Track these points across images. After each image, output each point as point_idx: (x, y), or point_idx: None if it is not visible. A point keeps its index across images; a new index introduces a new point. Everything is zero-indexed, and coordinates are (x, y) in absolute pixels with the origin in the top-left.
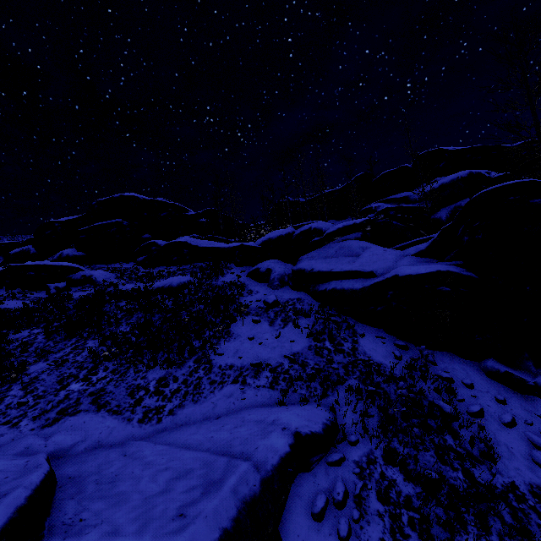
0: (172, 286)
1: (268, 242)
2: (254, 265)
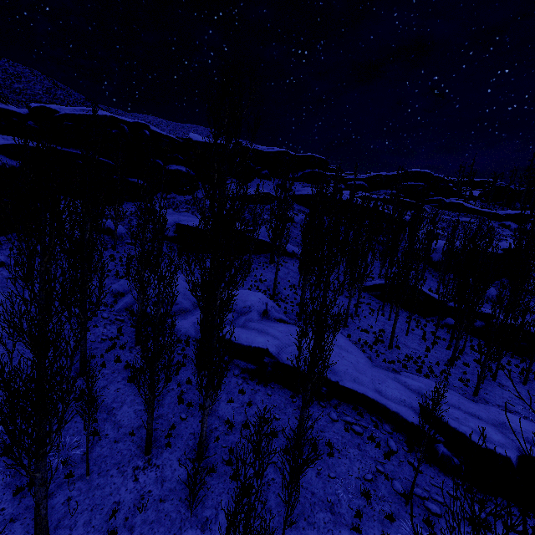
0: (470, 222)
1: (509, 215)
2: (499, 221)
